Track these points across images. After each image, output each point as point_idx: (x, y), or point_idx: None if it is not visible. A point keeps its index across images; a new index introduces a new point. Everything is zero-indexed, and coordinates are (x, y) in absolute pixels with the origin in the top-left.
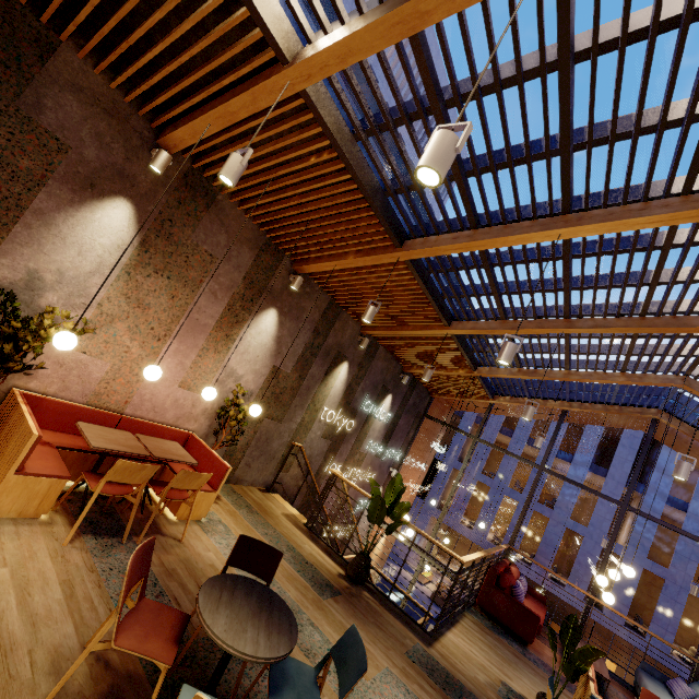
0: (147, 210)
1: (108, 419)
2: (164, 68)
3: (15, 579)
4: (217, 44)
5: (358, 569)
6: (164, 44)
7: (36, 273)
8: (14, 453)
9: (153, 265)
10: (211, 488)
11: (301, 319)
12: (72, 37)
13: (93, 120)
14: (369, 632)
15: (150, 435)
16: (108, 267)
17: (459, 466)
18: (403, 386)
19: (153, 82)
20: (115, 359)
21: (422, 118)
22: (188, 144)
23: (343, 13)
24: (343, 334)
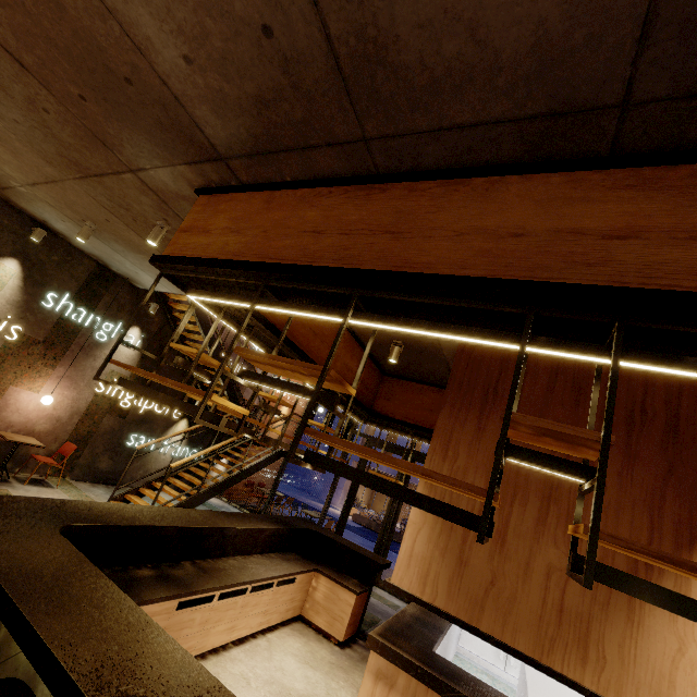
0: None
1: None
2: None
3: None
4: None
5: None
6: None
7: None
8: None
9: None
10: None
11: None
12: None
13: None
14: None
15: None
16: None
17: None
18: None
19: None
20: None
21: None
22: None
23: None
24: None
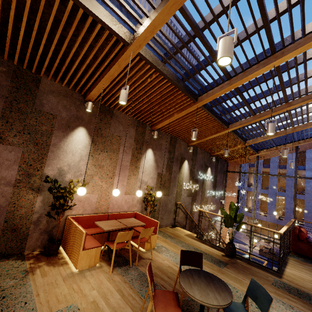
0: (90, 128)
1: (104, 217)
2: (80, 69)
3: (100, 294)
4: (98, 50)
5: (230, 250)
6: (78, 60)
7: (61, 168)
8: (79, 242)
9: (99, 149)
10: (154, 233)
11: (162, 149)
12: (44, 73)
13: (61, 101)
14: (250, 279)
15: (121, 218)
16: (84, 156)
17: (249, 189)
18: (213, 162)
19: (78, 77)
20: (98, 192)
21: (192, 41)
22: (97, 95)
23: (146, 13)
24: (180, 149)
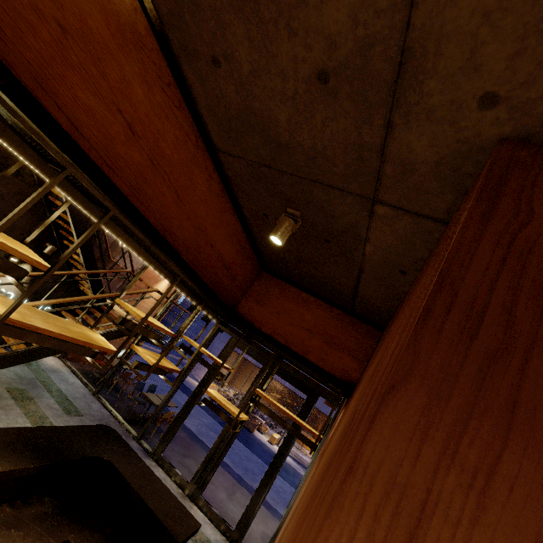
0: None
1: None
2: None
3: None
4: None
5: None
6: None
7: None
8: None
9: None
10: None
11: None
12: None
13: None
14: None
15: None
16: None
17: None
18: None
19: None
20: None
21: None
22: None
23: None
24: None
